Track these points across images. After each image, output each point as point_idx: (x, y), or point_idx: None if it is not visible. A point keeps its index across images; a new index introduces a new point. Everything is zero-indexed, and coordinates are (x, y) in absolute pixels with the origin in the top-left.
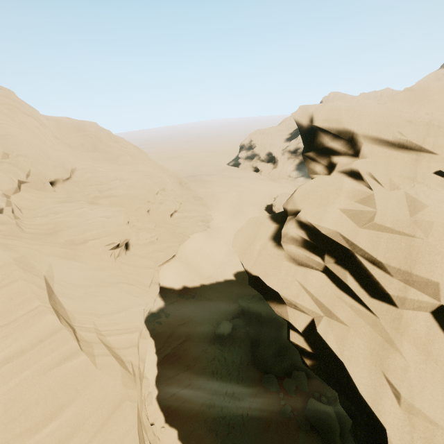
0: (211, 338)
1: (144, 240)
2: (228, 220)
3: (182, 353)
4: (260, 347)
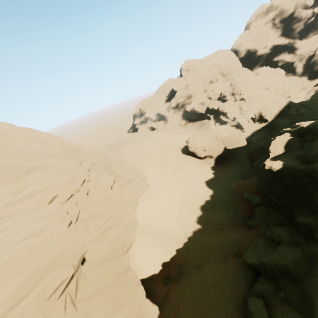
0: None
1: (97, 231)
2: (159, 172)
3: None
4: None
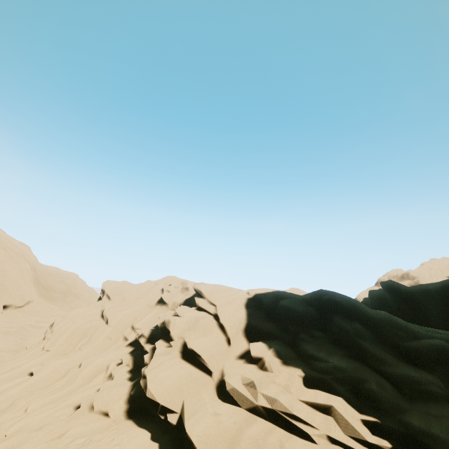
0: None
1: None
2: None
3: None
4: None
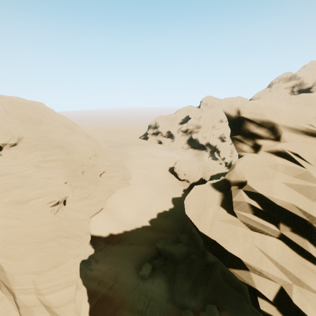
0: (135, 279)
1: (78, 196)
2: (143, 178)
3: (111, 297)
4: (176, 284)
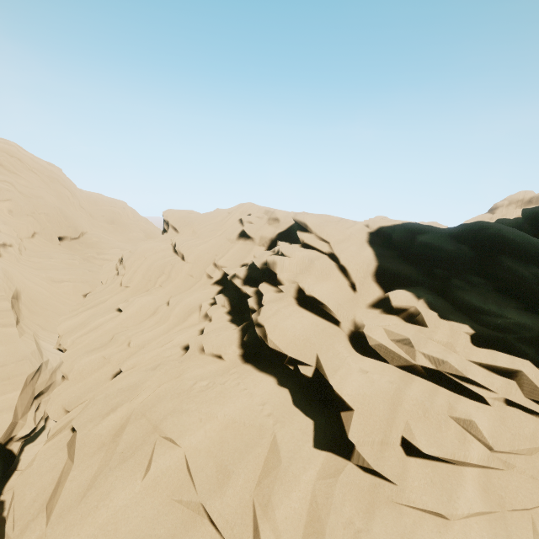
0: None
1: None
2: None
3: None
4: None
